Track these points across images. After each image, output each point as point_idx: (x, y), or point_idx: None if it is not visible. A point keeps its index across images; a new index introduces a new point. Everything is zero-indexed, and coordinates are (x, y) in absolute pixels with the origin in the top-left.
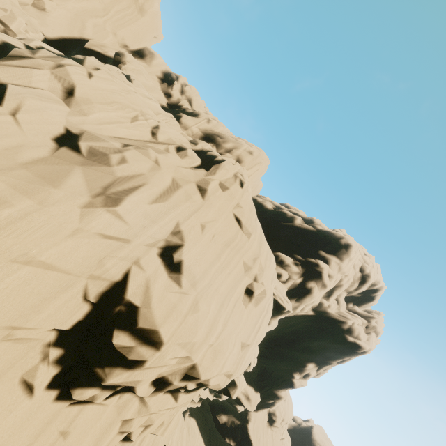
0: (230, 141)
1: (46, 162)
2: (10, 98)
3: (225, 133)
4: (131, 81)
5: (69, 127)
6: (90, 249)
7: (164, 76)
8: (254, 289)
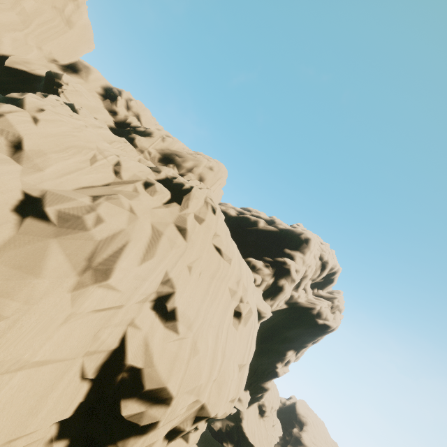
0: (189, 160)
1: (15, 245)
2: None
3: (182, 150)
4: (77, 112)
5: (27, 190)
6: (84, 328)
7: (105, 91)
8: (242, 310)
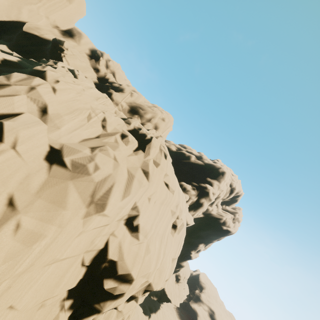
0: (149, 112)
1: (49, 185)
2: (8, 134)
3: (144, 103)
4: (76, 76)
5: (51, 144)
6: (87, 238)
7: (91, 52)
8: (177, 224)
